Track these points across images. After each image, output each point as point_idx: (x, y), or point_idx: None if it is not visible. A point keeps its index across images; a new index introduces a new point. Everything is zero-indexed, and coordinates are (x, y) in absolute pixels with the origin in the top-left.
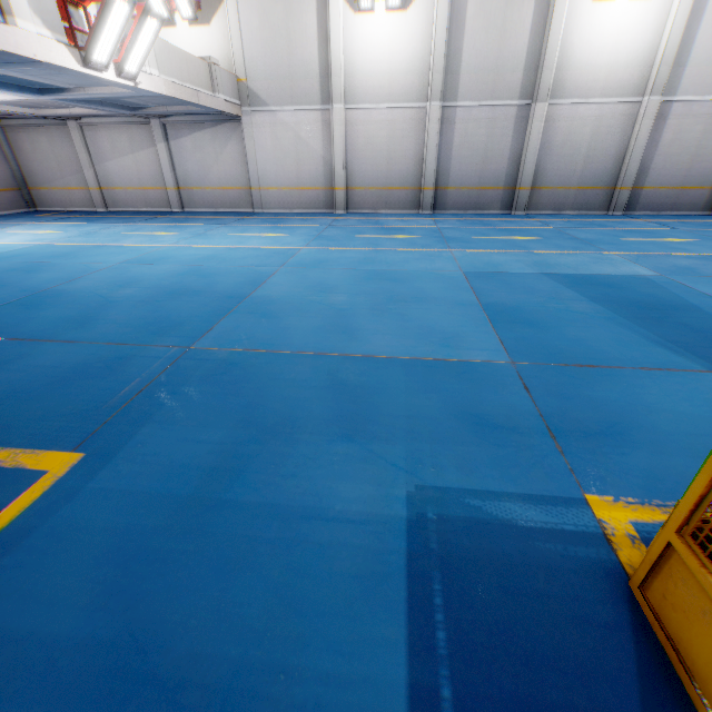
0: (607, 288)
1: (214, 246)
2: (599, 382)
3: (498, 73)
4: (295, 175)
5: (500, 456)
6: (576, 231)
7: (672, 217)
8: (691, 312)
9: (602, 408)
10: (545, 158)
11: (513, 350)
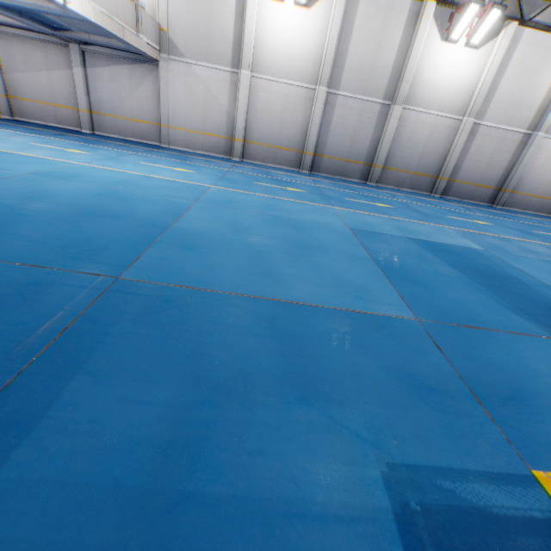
0: (456, 256)
1: (128, 171)
2: (487, 344)
3: (371, 76)
4: (201, 121)
5: (446, 424)
6: (416, 205)
7: (471, 204)
8: (518, 283)
9: (501, 371)
10: (395, 147)
11: (413, 307)
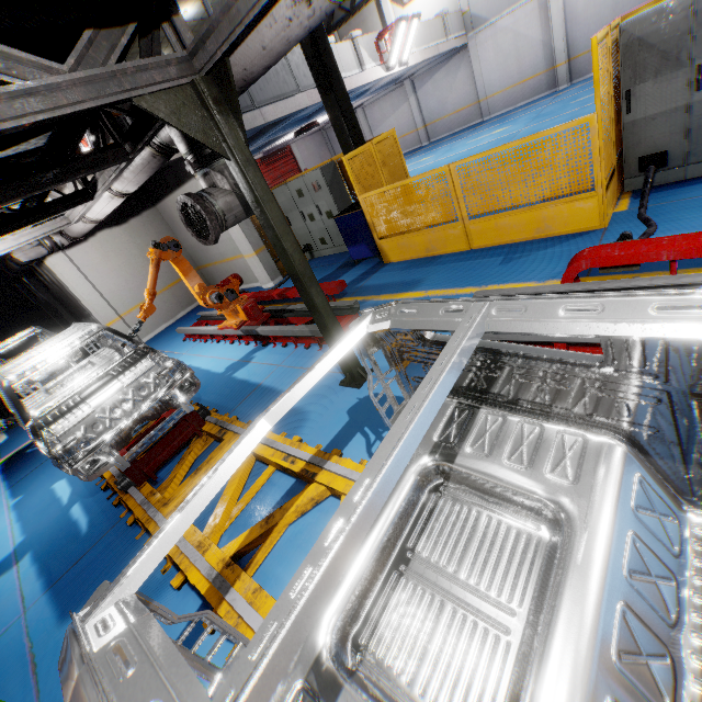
0: None
1: (459, 152)
2: None
3: None
4: (516, 72)
5: None
6: None
7: None
8: None
9: None
10: None
11: None
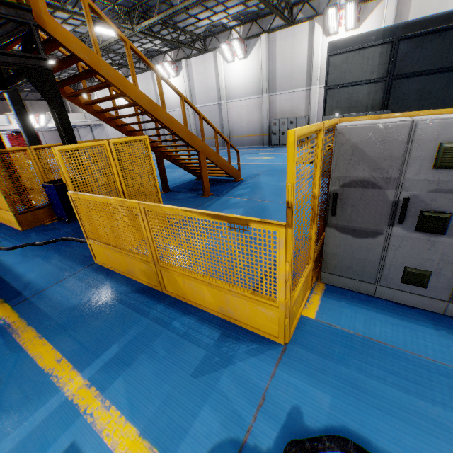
0: None
1: None
2: None
3: None
4: None
5: None
6: None
7: None
8: None
9: None
10: None
11: None
